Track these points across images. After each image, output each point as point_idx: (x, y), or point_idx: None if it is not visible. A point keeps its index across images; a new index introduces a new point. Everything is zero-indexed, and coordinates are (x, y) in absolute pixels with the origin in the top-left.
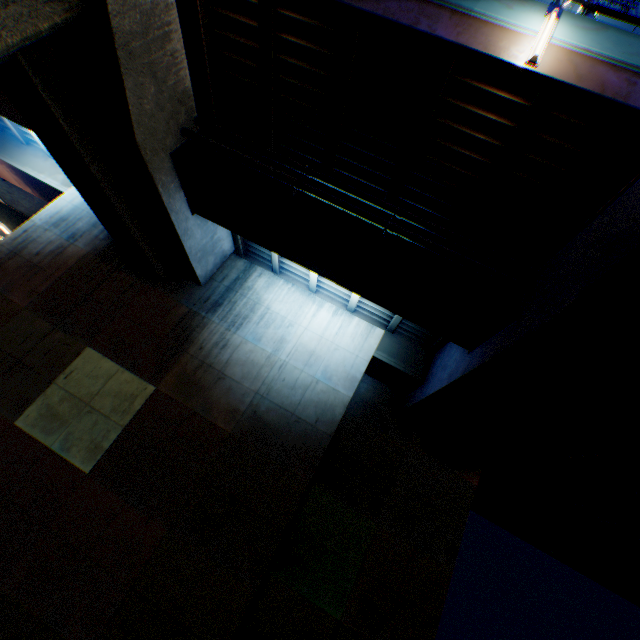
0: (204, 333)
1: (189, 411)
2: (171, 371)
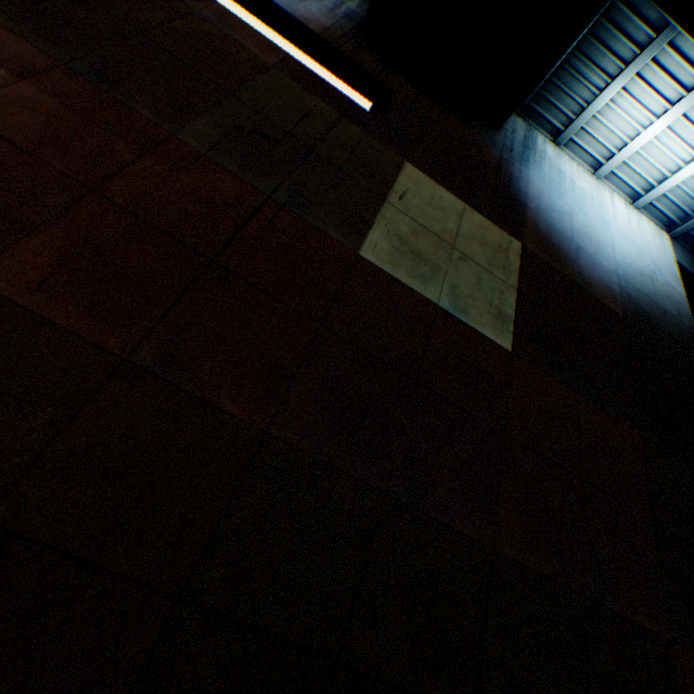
0: (530, 190)
1: (570, 283)
2: (524, 227)
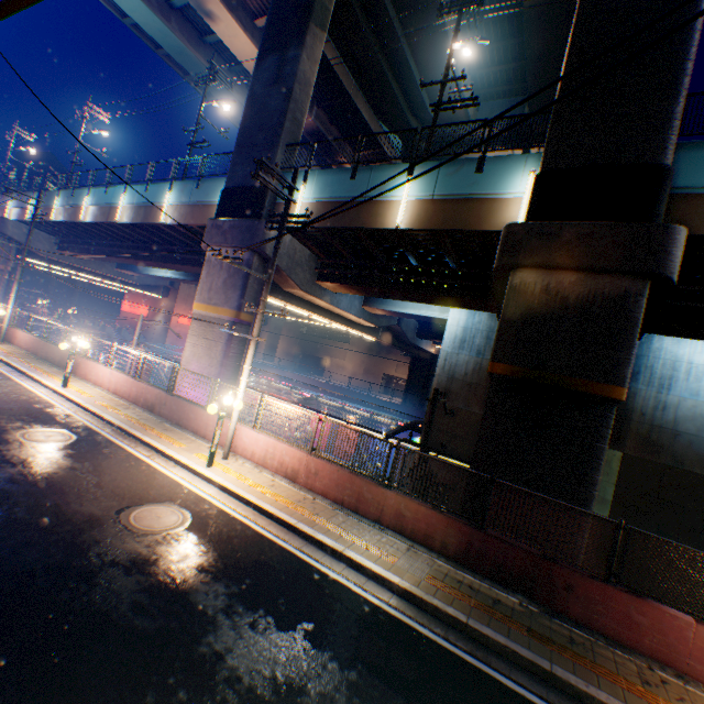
0: (636, 401)
1: (661, 465)
2: (625, 438)
